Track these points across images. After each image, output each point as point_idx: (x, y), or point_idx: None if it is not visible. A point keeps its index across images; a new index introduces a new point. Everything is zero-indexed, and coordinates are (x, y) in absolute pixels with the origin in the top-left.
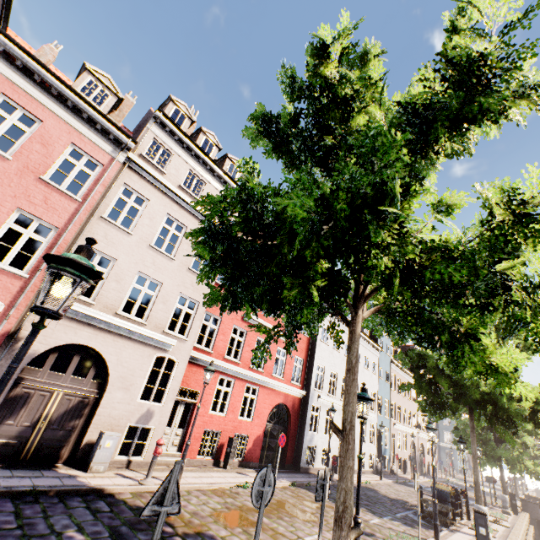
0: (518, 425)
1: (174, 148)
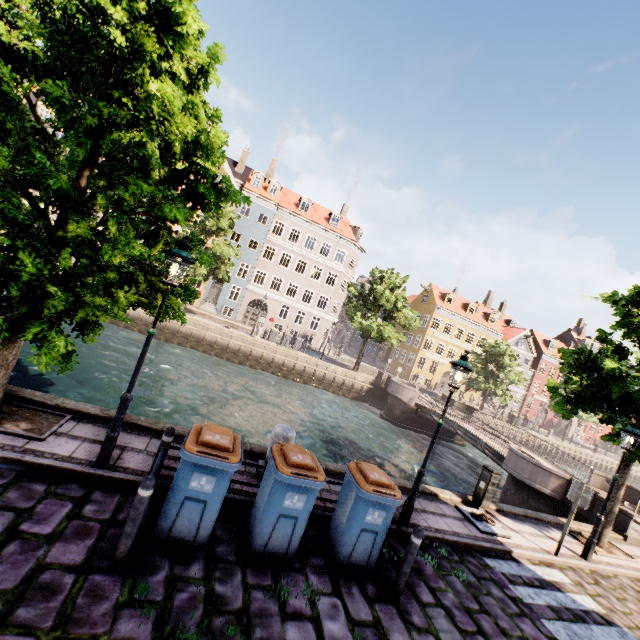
0: None
1: None
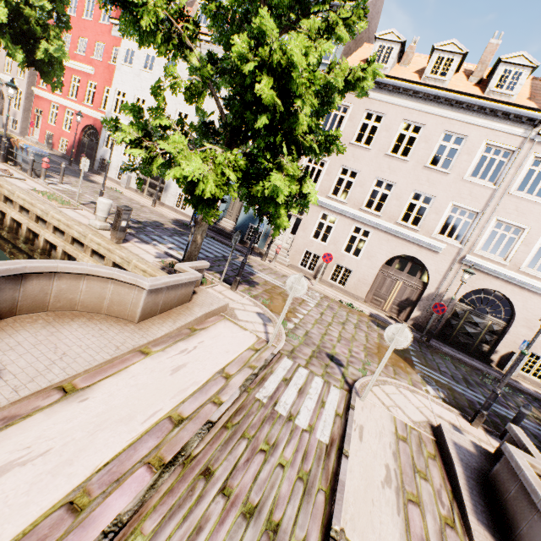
0: None
1: None
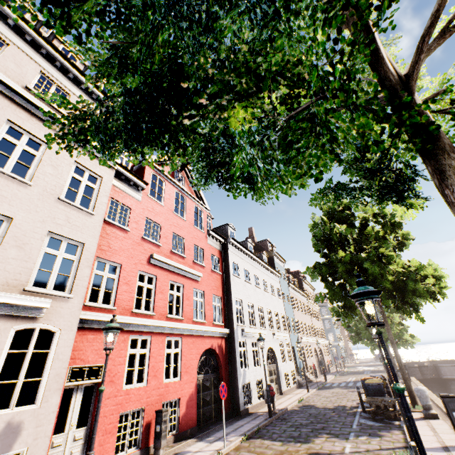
0: (418, 304)
1: (8, 36)
